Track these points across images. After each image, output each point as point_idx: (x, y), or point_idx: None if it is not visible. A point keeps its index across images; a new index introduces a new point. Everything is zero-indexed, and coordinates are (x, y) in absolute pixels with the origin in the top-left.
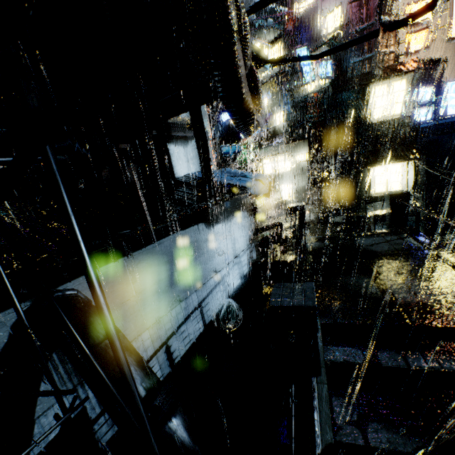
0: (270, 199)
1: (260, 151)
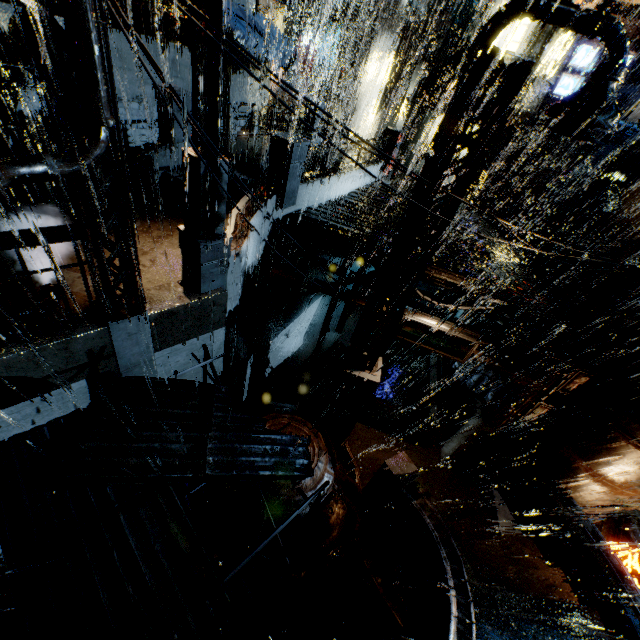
0: (358, 115)
1: (378, 34)
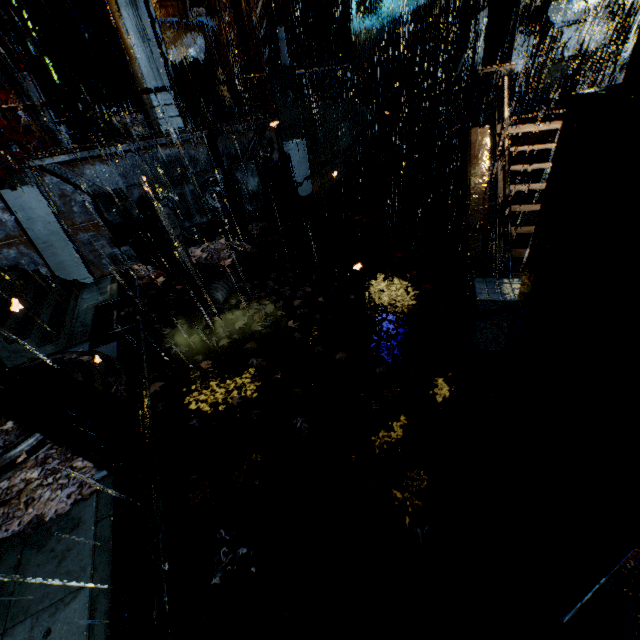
0: None
1: None
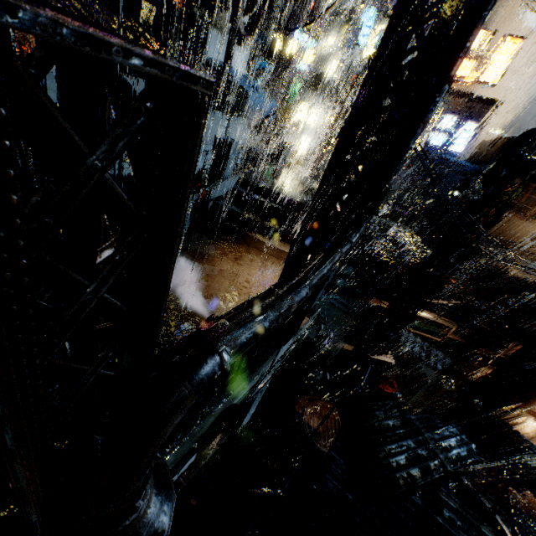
0: None
1: (304, 91)
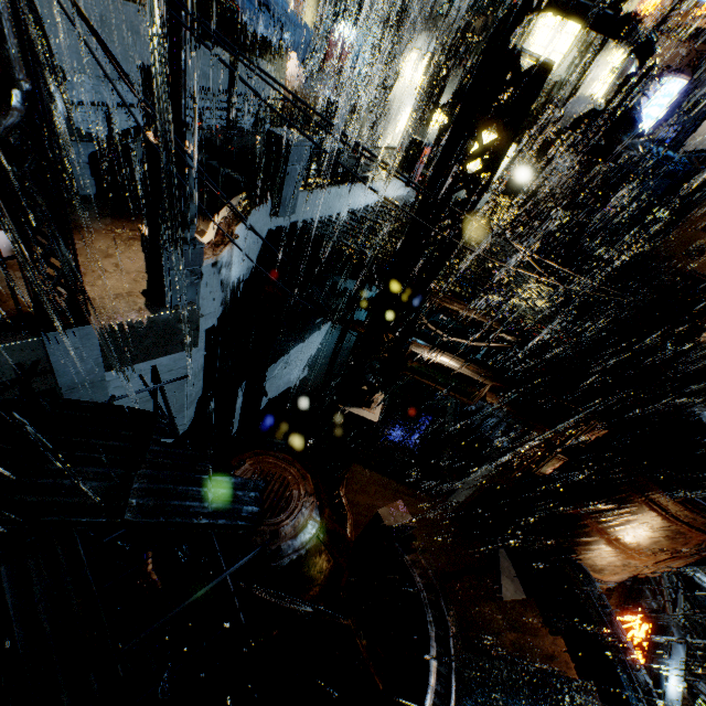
0: (389, 122)
1: (416, 33)
